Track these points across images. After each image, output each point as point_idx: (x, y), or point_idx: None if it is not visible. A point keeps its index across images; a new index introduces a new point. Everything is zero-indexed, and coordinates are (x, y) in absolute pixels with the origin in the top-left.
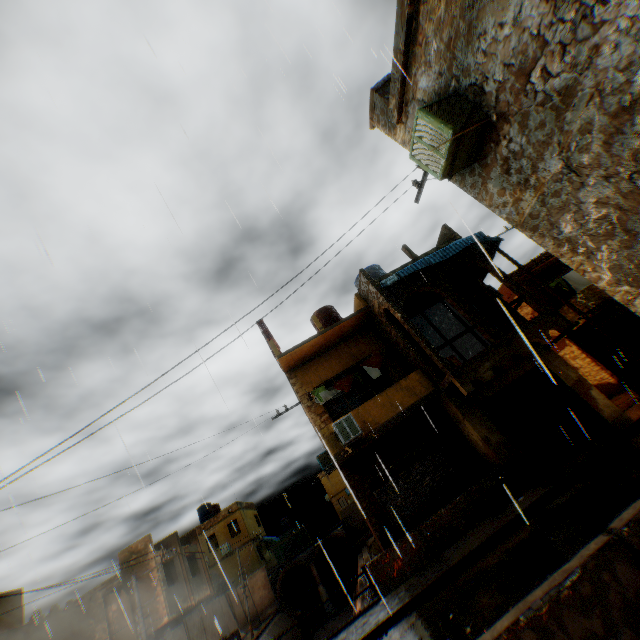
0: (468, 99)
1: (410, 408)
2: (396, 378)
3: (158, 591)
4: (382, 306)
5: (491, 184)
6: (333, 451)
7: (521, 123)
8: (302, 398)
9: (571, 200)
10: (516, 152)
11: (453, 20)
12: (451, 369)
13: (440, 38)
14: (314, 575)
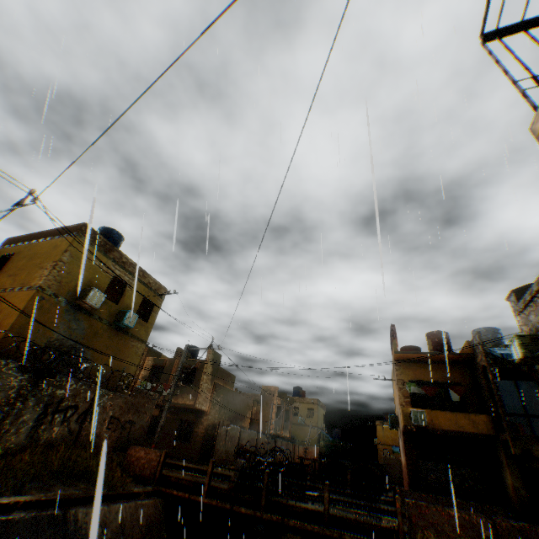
0: None
1: (467, 433)
2: (470, 408)
3: (272, 416)
4: (481, 362)
5: None
6: (404, 422)
7: None
8: (398, 380)
9: None
10: None
11: None
12: (509, 431)
13: None
14: (347, 478)
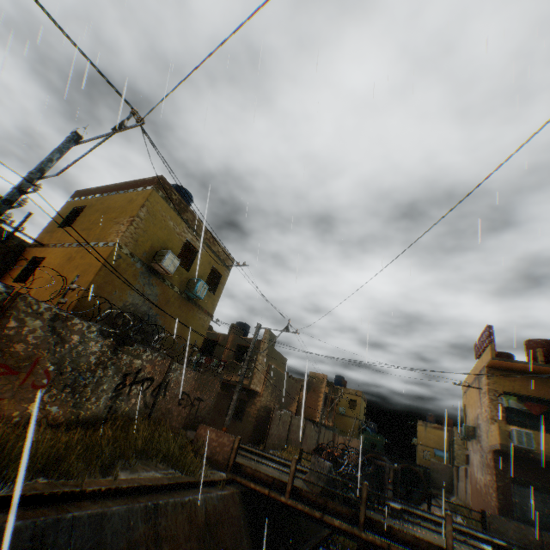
0: None
1: None
2: None
3: (319, 404)
4: None
5: None
6: (500, 440)
7: None
8: (488, 390)
9: None
10: None
11: None
12: None
13: None
14: (389, 476)
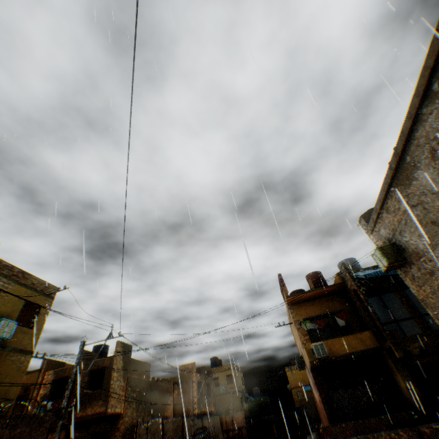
0: (399, 248)
1: (360, 351)
2: (354, 329)
3: (194, 394)
4: (352, 287)
5: (407, 279)
6: (310, 358)
7: (417, 269)
8: (295, 322)
9: (435, 303)
10: (416, 275)
11: (394, 225)
12: (390, 338)
13: (389, 225)
14: (274, 432)
